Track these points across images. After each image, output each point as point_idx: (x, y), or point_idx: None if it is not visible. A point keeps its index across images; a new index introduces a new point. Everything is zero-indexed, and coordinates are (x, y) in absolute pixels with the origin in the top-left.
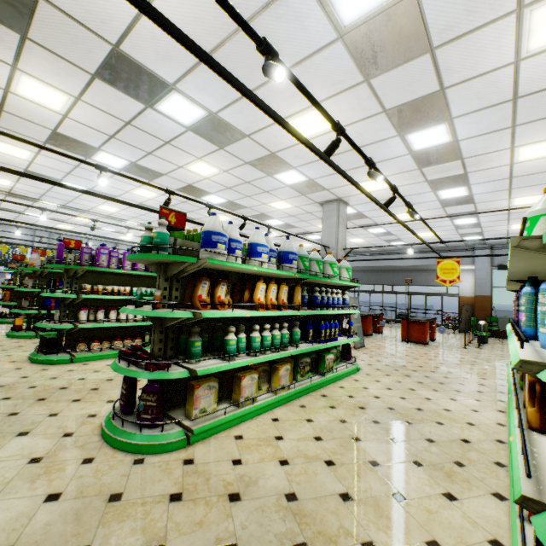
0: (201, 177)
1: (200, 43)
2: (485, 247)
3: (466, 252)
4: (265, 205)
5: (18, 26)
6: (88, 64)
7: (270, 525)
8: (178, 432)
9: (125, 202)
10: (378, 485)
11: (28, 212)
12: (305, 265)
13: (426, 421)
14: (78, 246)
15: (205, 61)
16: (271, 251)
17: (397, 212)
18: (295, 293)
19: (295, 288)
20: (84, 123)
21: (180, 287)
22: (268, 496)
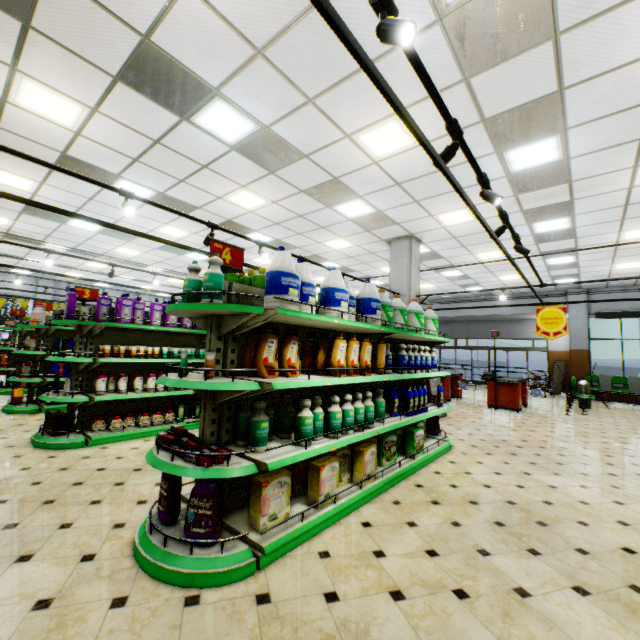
0: (244, 211)
1: (255, 31)
2: (580, 292)
3: (556, 297)
4: (320, 244)
5: (19, 11)
6: (109, 62)
7: None
8: (244, 551)
9: (157, 238)
10: (541, 630)
11: (30, 257)
12: (389, 316)
13: (564, 521)
14: (94, 297)
15: None
16: (349, 298)
17: (479, 251)
18: (379, 353)
19: (378, 346)
20: (102, 142)
21: (237, 347)
22: None
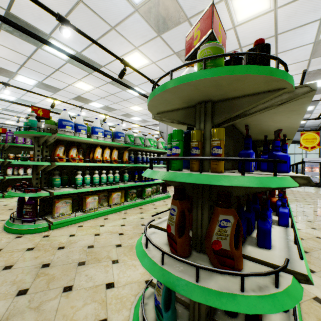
0: (84, 91)
1: (57, 11)
2: None
3: None
4: (127, 108)
5: None
6: None
7: (72, 256)
8: (44, 223)
9: (24, 104)
10: None
11: None
12: (131, 140)
13: None
14: (4, 132)
15: (12, 26)
16: (107, 131)
17: None
18: (124, 155)
19: (124, 152)
20: (2, 57)
21: (49, 150)
22: (79, 247)
